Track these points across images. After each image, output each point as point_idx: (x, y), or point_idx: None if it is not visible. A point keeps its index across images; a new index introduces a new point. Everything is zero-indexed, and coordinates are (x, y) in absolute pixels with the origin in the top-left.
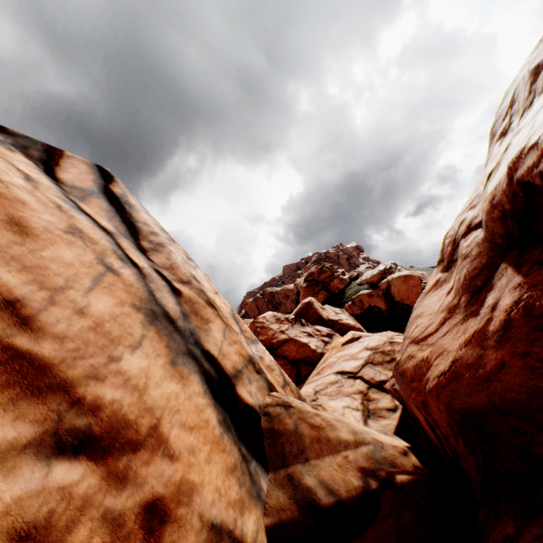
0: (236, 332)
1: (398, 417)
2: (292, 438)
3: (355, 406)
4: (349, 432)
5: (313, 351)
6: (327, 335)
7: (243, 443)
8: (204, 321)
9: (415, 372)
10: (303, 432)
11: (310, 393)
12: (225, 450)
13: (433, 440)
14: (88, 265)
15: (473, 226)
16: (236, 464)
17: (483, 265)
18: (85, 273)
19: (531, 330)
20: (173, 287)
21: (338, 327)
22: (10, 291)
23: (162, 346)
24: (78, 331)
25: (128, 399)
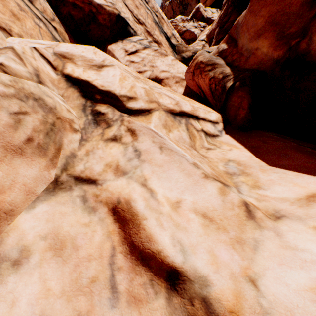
0: (169, 27)
1: None
2: (181, 50)
3: (199, 49)
4: (192, 48)
5: (195, 35)
6: (203, 27)
7: (172, 50)
8: (162, 24)
9: (208, 33)
10: (183, 49)
11: None
12: (170, 49)
13: None
14: (145, 13)
15: None
16: (172, 52)
17: (225, 2)
18: (145, 15)
19: (220, 21)
20: (155, 15)
21: (210, 22)
22: (142, 21)
23: (158, 30)
24: (149, 27)
25: (157, 38)
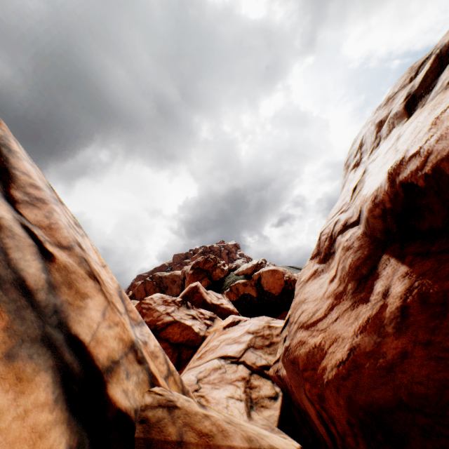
0: (120, 311)
1: (280, 406)
2: None
3: (238, 396)
4: (243, 439)
5: (196, 334)
6: (209, 318)
7: None
8: (79, 296)
9: (308, 359)
10: (189, 445)
11: (192, 381)
12: None
13: (321, 436)
14: None
15: (349, 224)
16: None
17: (366, 256)
18: None
19: (430, 317)
20: (44, 249)
21: (219, 310)
22: None
23: None
24: None
25: None
